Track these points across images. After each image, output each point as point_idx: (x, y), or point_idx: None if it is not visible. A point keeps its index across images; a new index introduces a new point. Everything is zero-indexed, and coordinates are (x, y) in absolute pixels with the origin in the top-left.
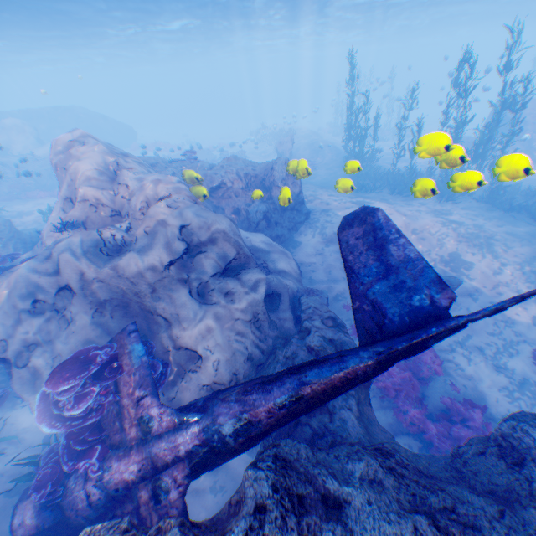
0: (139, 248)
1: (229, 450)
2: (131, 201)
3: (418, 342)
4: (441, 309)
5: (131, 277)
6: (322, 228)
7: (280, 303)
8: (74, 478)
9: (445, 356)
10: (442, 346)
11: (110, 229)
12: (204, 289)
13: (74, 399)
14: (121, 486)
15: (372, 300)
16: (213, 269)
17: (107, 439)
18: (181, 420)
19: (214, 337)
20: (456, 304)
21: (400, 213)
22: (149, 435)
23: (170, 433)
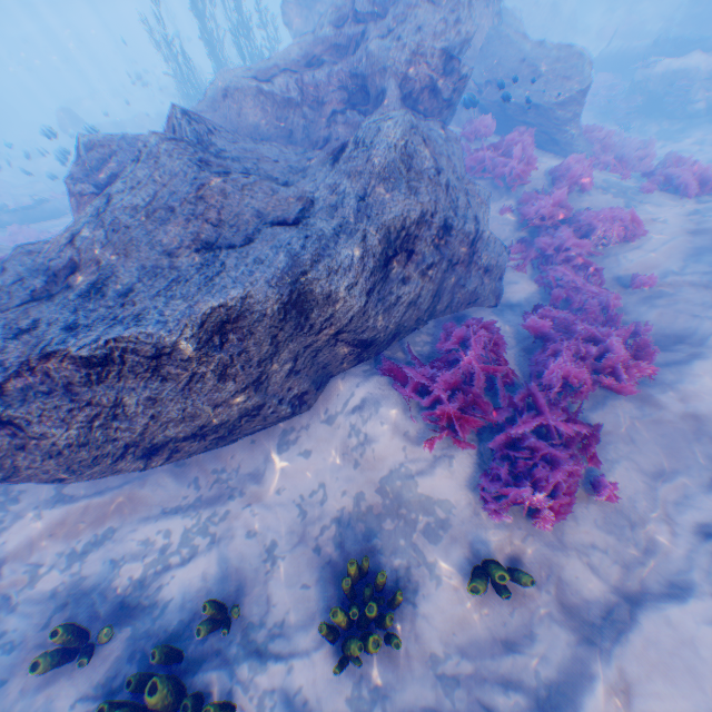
0: None
1: None
2: None
3: None
4: None
5: None
6: None
7: None
8: None
9: None
10: None
11: None
12: None
13: None
14: None
15: None
16: None
17: None
18: None
19: None
20: None
21: None
22: None
23: None
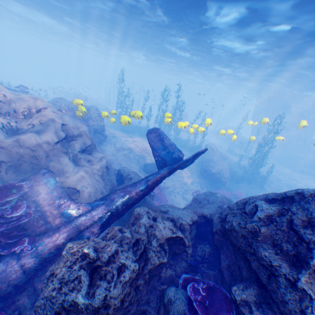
0: (37, 130)
1: (117, 213)
2: (10, 105)
3: (179, 165)
4: (181, 158)
5: (31, 146)
6: (114, 144)
7: (108, 171)
8: (4, 264)
9: (168, 196)
10: (167, 193)
11: (3, 117)
12: (76, 158)
13: (12, 209)
14: (54, 249)
15: (161, 156)
16: (80, 149)
17: (32, 233)
18: (92, 205)
19: (86, 180)
20: (169, 177)
21: (147, 142)
22: (71, 218)
23: (87, 212)
